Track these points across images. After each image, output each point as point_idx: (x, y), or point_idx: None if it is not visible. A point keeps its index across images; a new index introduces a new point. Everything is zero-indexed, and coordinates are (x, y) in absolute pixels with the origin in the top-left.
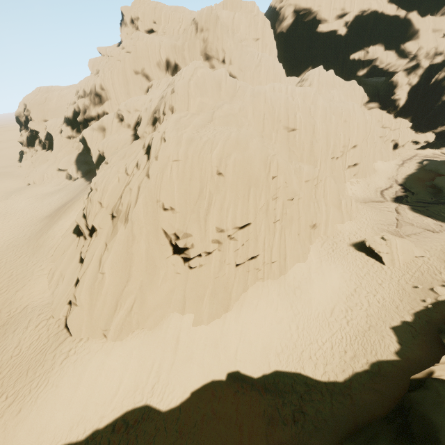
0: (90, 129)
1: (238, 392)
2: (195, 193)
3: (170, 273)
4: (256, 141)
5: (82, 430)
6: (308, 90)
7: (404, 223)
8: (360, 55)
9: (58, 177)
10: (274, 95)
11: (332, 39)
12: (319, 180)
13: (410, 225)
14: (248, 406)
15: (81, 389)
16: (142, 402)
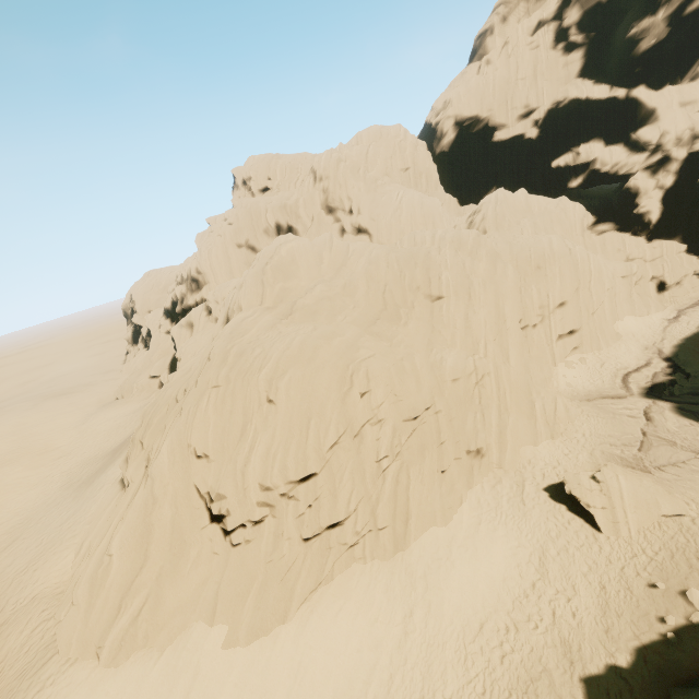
0: (178, 326)
1: None
2: (237, 432)
3: (205, 553)
4: (339, 341)
5: None
6: (464, 235)
7: (656, 441)
8: (567, 160)
9: (150, 387)
10: (410, 252)
11: (519, 147)
12: (480, 375)
13: (668, 445)
14: None
15: None
16: None
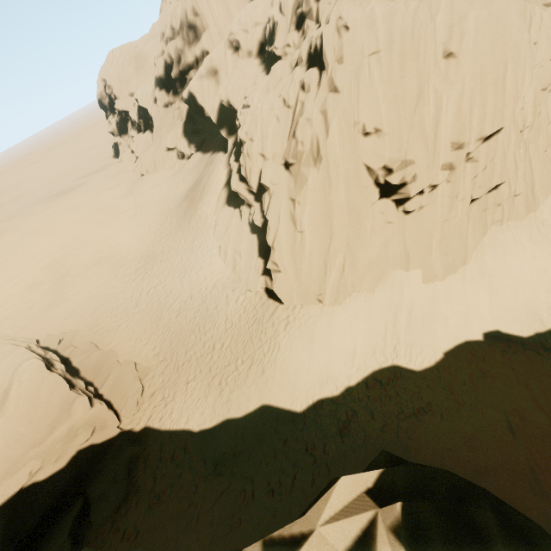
0: (197, 79)
1: (505, 352)
2: (411, 98)
3: (377, 224)
4: None
5: (333, 387)
6: None
7: None
8: None
9: (169, 159)
10: None
11: None
12: None
13: None
14: (527, 366)
15: (316, 352)
16: (387, 363)
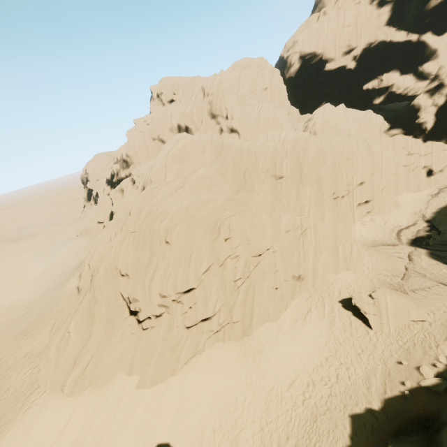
0: (114, 191)
1: None
2: (146, 261)
3: (126, 333)
4: (212, 205)
5: None
6: (300, 135)
7: (413, 274)
8: (374, 84)
9: (98, 229)
10: (263, 146)
11: (342, 74)
12: (304, 228)
13: (421, 277)
14: None
15: (29, 440)
16: None
